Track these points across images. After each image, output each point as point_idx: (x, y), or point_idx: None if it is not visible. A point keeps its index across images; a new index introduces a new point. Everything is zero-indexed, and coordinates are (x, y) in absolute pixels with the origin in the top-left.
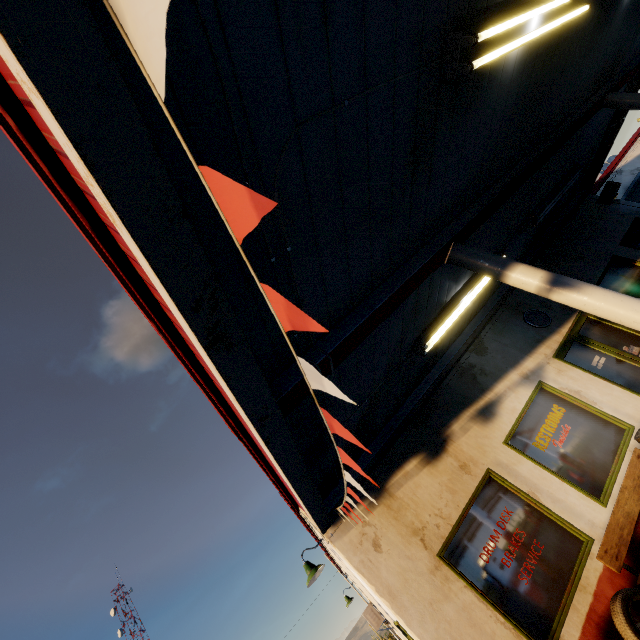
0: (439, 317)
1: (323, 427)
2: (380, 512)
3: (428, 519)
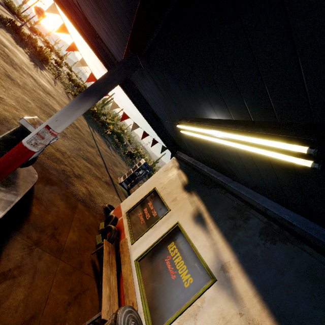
0: (192, 121)
1: (151, 110)
2: (173, 170)
3: (165, 184)
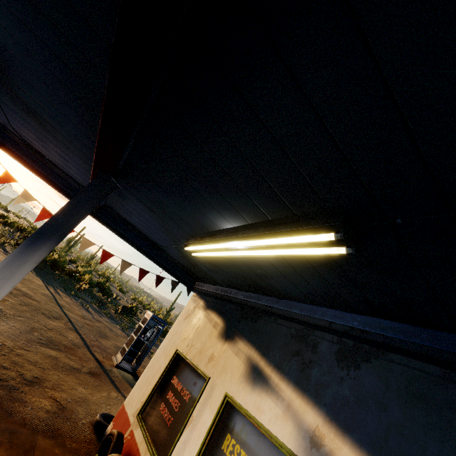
0: (203, 238)
1: (145, 236)
2: (197, 312)
3: (191, 339)
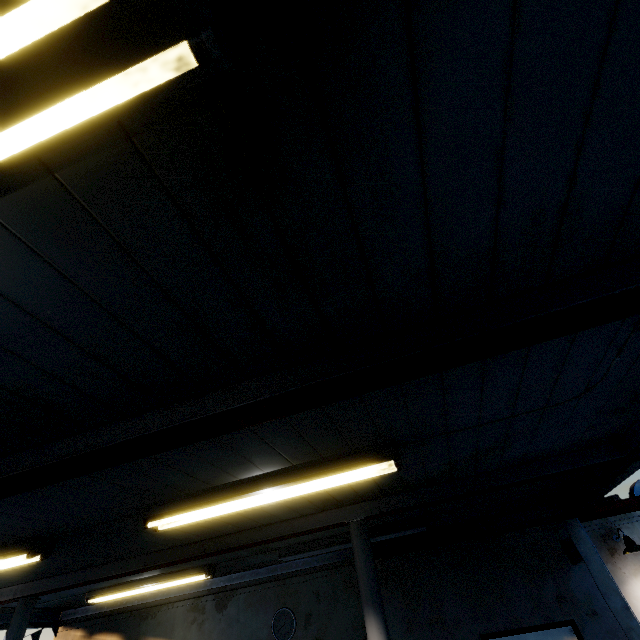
0: (112, 588)
1: None
2: None
3: None
